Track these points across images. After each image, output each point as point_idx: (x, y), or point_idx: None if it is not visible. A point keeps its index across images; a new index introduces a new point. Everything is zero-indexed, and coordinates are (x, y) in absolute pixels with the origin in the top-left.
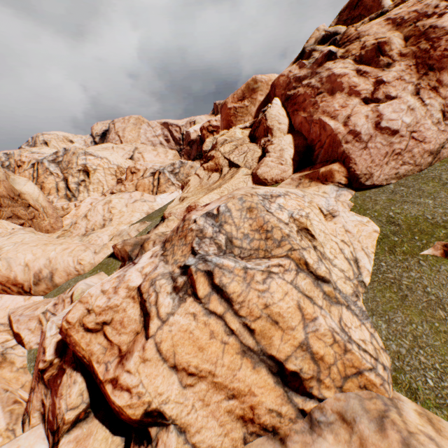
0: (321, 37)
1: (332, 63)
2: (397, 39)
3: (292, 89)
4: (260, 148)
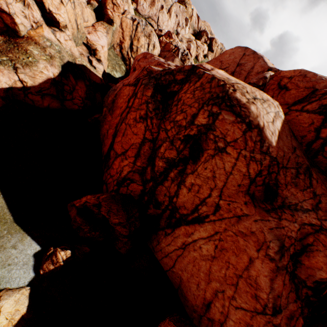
0: None
1: None
2: None
3: None
4: None
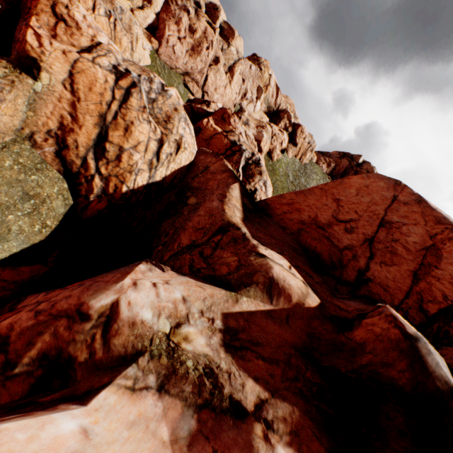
0: (197, 1)
1: (187, 16)
2: (199, 35)
3: (172, 3)
4: (142, 4)
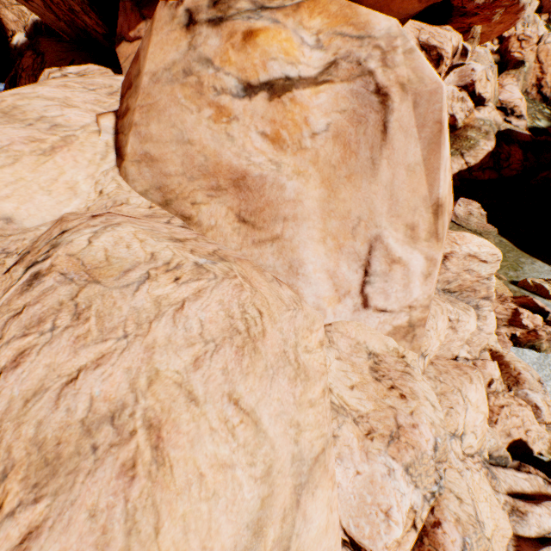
0: None
1: None
2: None
3: None
4: None
